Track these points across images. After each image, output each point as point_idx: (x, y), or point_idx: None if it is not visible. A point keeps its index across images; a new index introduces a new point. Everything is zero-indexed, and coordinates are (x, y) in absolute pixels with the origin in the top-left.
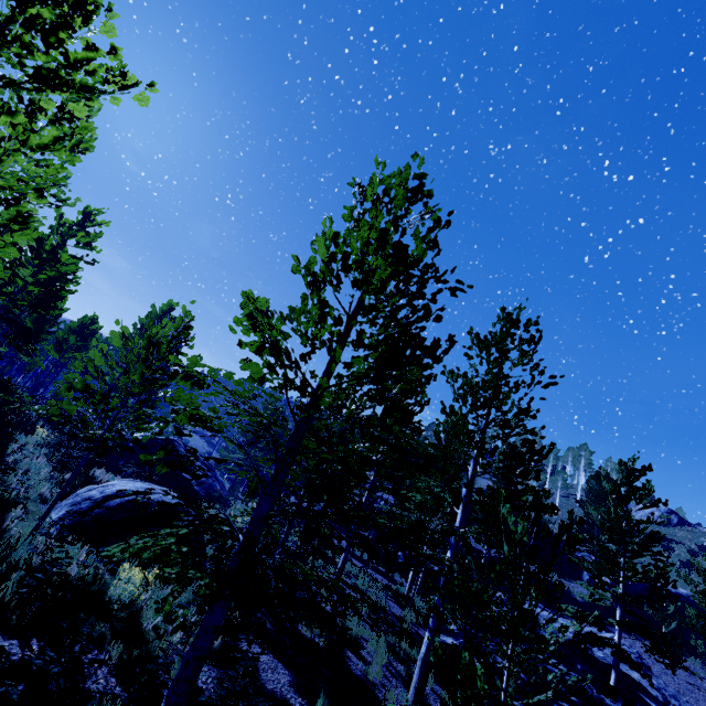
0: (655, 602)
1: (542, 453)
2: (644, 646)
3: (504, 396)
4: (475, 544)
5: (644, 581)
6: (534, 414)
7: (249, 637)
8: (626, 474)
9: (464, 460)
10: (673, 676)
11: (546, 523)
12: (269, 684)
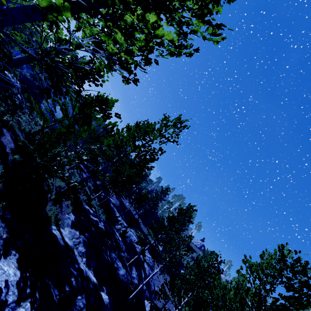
0: (164, 244)
1: (153, 159)
2: (151, 253)
3: (156, 137)
4: (133, 211)
5: (167, 238)
6: (163, 152)
7: (3, 114)
8: (187, 207)
9: (127, 144)
10: (158, 276)
11: (160, 219)
12: (3, 140)
